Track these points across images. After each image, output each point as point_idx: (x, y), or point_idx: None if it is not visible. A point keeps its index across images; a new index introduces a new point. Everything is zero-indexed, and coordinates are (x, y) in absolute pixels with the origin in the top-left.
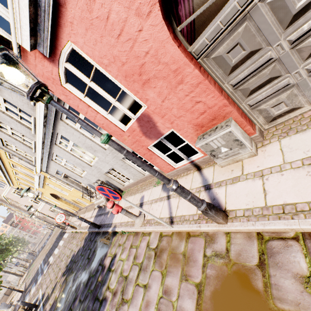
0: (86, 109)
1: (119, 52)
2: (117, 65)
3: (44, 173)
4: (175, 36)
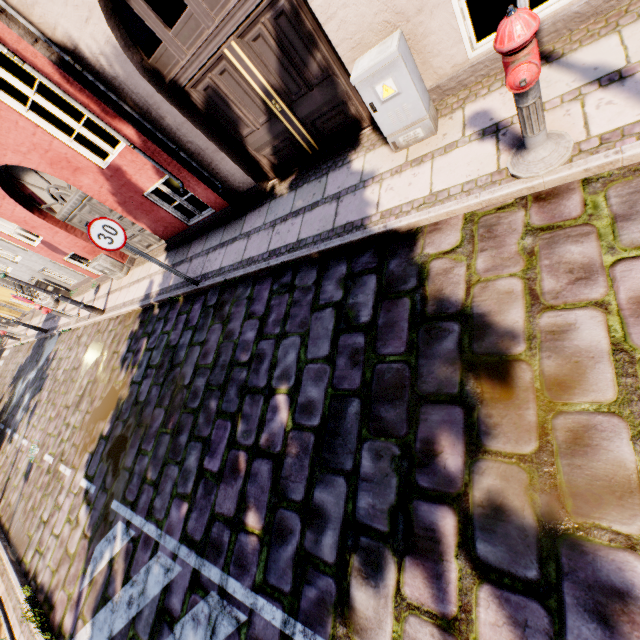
0: None
1: (5, 212)
2: (7, 216)
3: None
4: (41, 212)
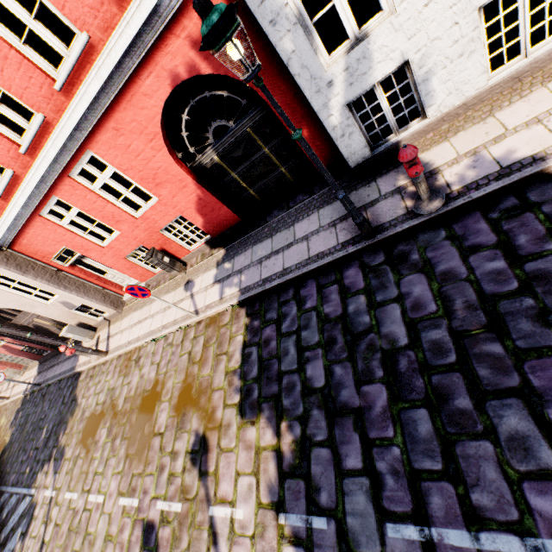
0: None
1: None
2: None
3: None
4: None
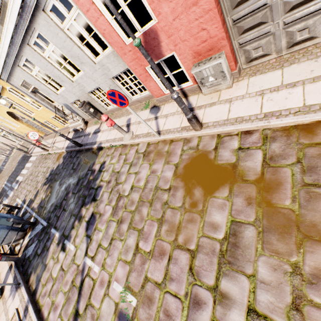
0: (89, 5)
1: None
2: None
3: (3, 82)
4: None
